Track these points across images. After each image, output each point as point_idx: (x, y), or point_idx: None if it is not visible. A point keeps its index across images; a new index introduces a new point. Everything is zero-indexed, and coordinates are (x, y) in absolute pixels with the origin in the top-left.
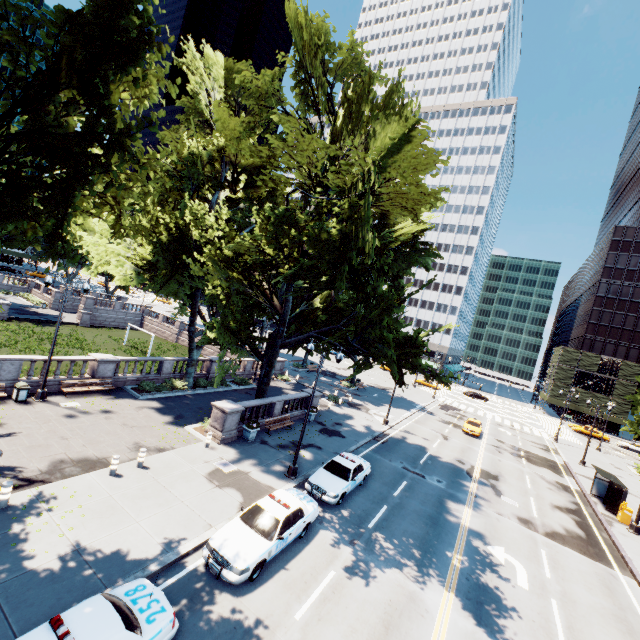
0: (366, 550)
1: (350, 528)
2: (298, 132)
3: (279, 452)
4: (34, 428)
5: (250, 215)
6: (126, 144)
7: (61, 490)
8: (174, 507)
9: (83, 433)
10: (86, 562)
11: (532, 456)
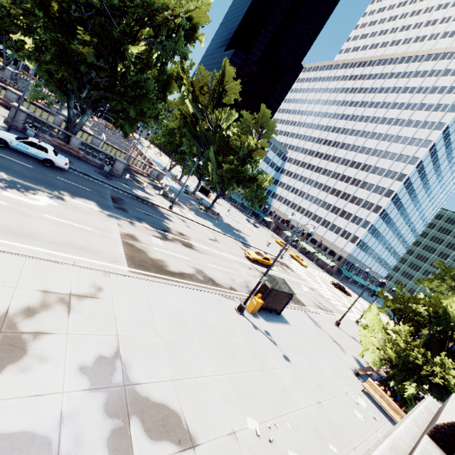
0: None
1: None
2: None
3: None
4: None
5: None
6: None
7: None
8: None
9: None
10: None
11: None
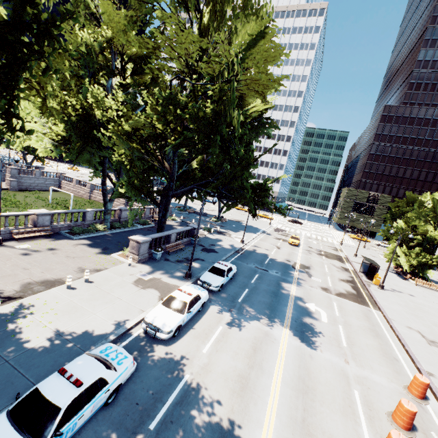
0: (238, 313)
1: (228, 303)
2: (178, 27)
3: (178, 265)
4: (0, 264)
5: (137, 98)
6: (54, 34)
7: (35, 301)
8: (116, 303)
9: (39, 264)
10: (67, 340)
11: (328, 254)
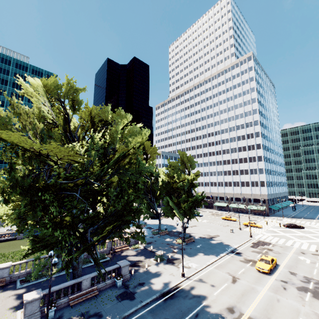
0: None
1: None
2: None
3: None
4: None
5: None
6: None
7: None
8: None
9: None
10: None
11: None
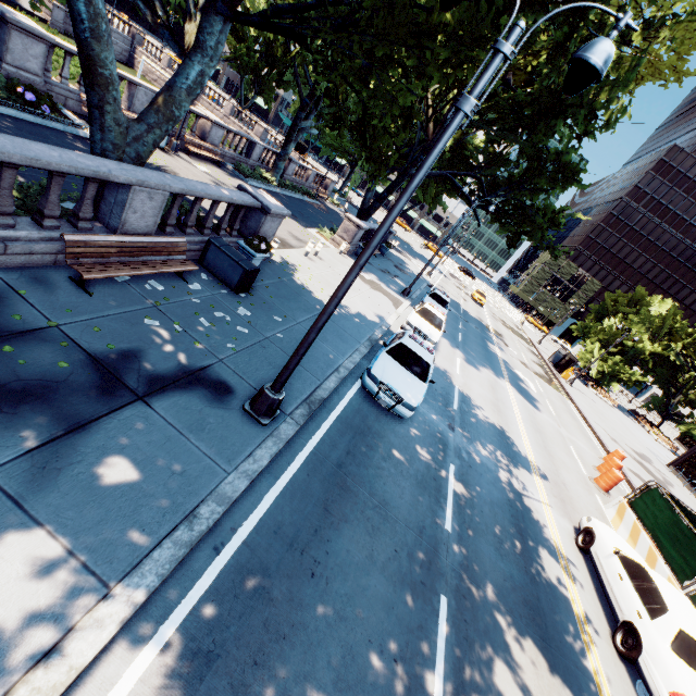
0: (465, 353)
1: (451, 339)
2: None
3: (384, 275)
4: None
5: None
6: None
7: (288, 258)
8: (361, 295)
9: None
10: (350, 314)
11: (513, 329)
